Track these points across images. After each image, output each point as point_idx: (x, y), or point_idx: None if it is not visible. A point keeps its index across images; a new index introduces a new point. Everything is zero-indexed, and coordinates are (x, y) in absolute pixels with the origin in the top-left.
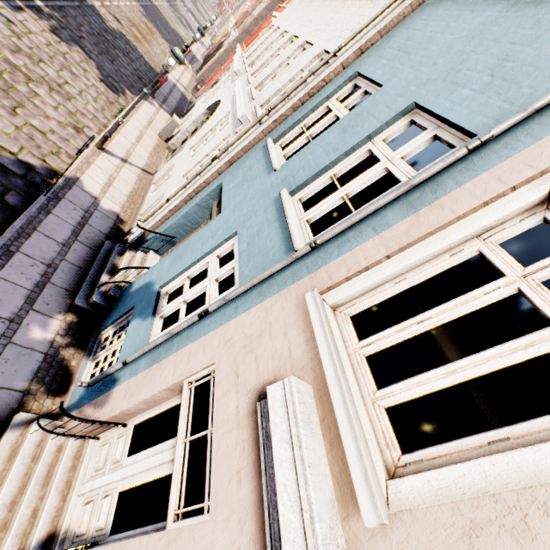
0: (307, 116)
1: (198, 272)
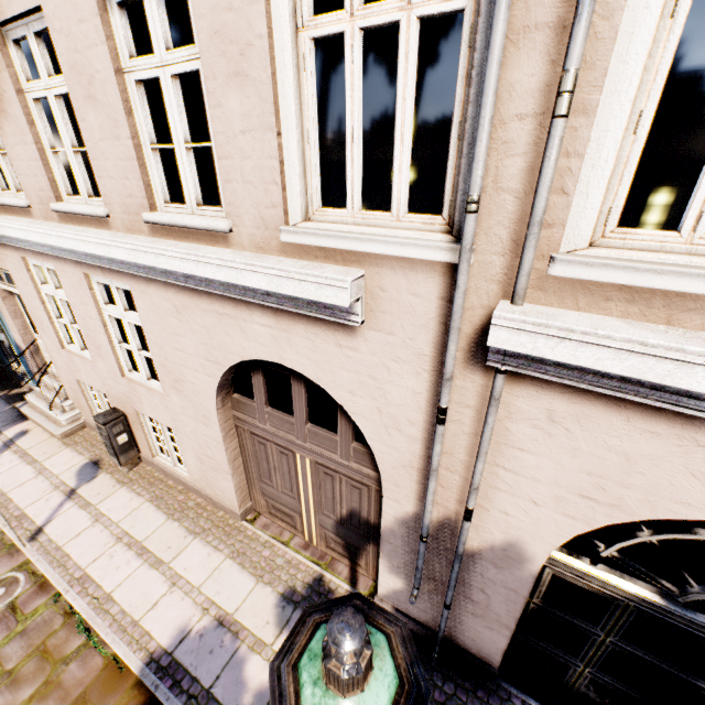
0: None
1: None
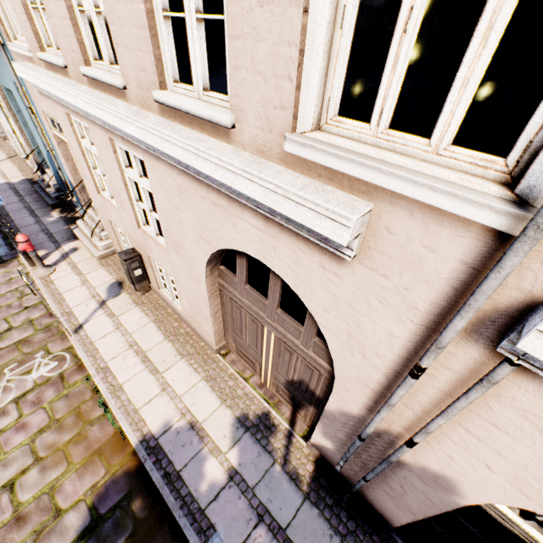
0: None
1: None
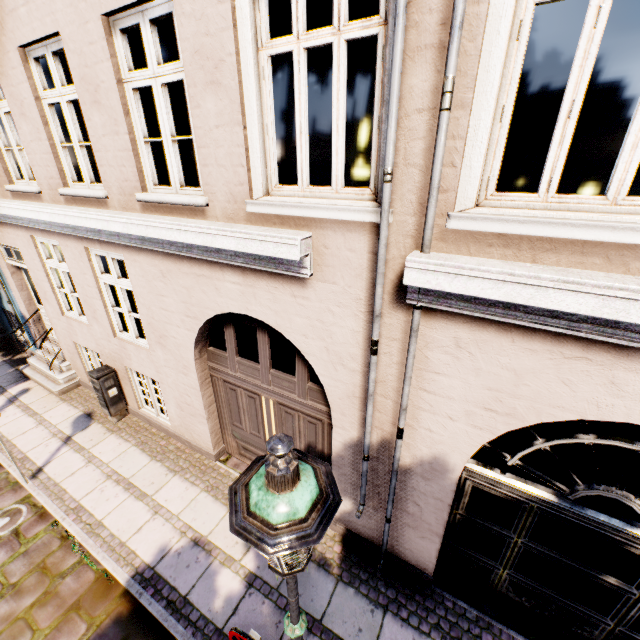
0: None
1: None
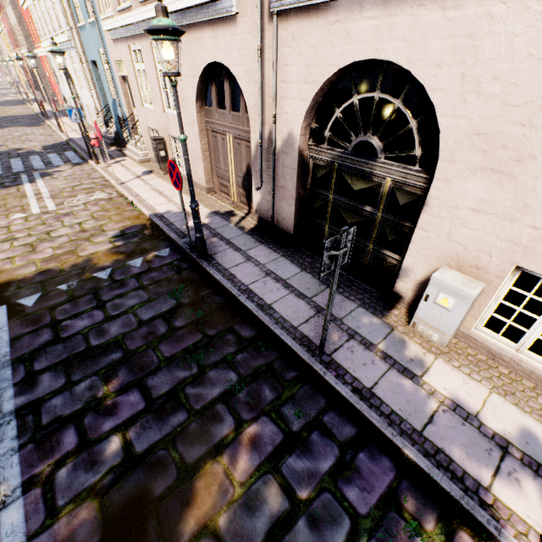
0: (74, 2)
1: (110, 77)
